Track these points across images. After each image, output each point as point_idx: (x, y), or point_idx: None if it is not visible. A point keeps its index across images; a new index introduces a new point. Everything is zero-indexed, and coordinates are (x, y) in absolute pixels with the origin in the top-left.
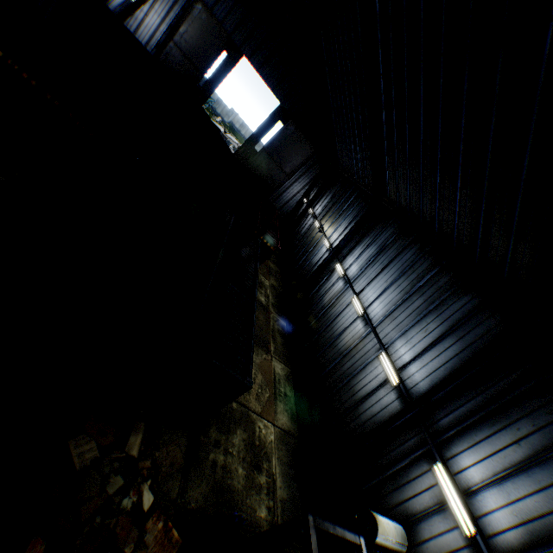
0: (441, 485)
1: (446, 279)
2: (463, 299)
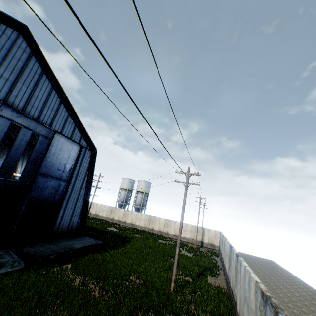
0: (17, 175)
1: (2, 148)
2: (7, 149)
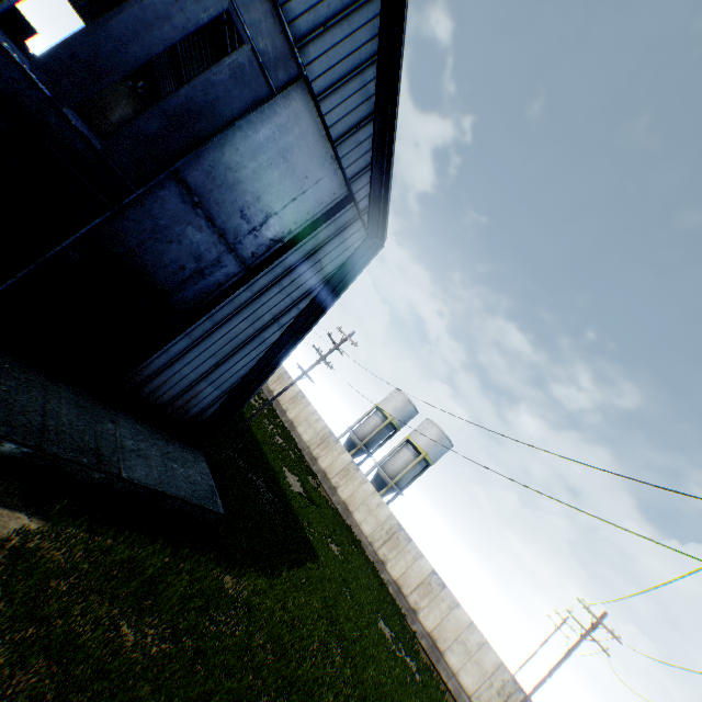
0: None
1: None
2: None
